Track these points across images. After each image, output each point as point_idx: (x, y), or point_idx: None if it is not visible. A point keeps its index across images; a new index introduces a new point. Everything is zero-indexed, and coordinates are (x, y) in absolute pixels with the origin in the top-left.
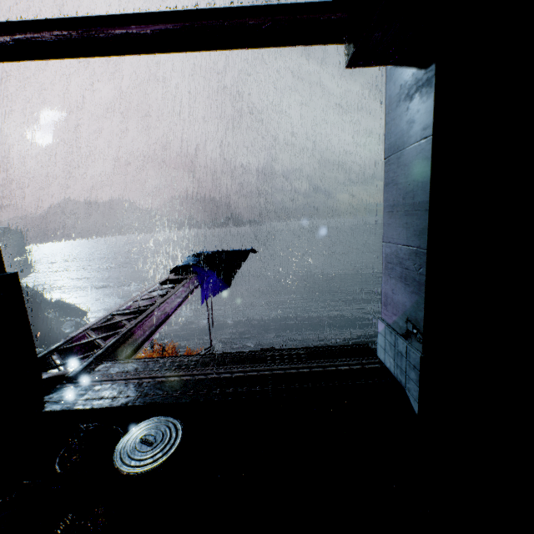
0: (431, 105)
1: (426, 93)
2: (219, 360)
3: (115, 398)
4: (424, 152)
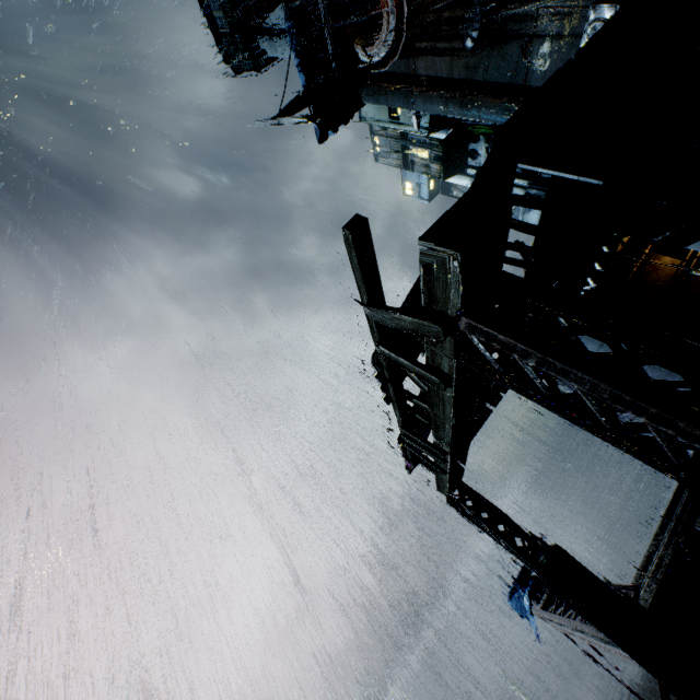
0: (592, 339)
1: (585, 338)
2: (671, 507)
3: (668, 551)
4: (607, 348)
